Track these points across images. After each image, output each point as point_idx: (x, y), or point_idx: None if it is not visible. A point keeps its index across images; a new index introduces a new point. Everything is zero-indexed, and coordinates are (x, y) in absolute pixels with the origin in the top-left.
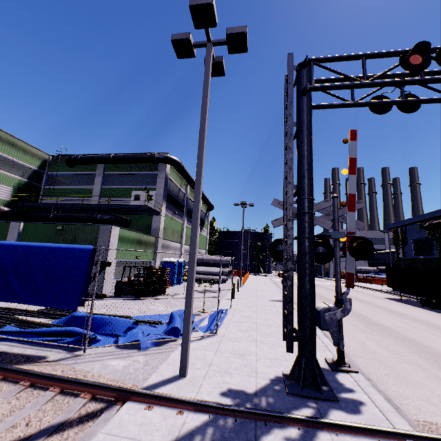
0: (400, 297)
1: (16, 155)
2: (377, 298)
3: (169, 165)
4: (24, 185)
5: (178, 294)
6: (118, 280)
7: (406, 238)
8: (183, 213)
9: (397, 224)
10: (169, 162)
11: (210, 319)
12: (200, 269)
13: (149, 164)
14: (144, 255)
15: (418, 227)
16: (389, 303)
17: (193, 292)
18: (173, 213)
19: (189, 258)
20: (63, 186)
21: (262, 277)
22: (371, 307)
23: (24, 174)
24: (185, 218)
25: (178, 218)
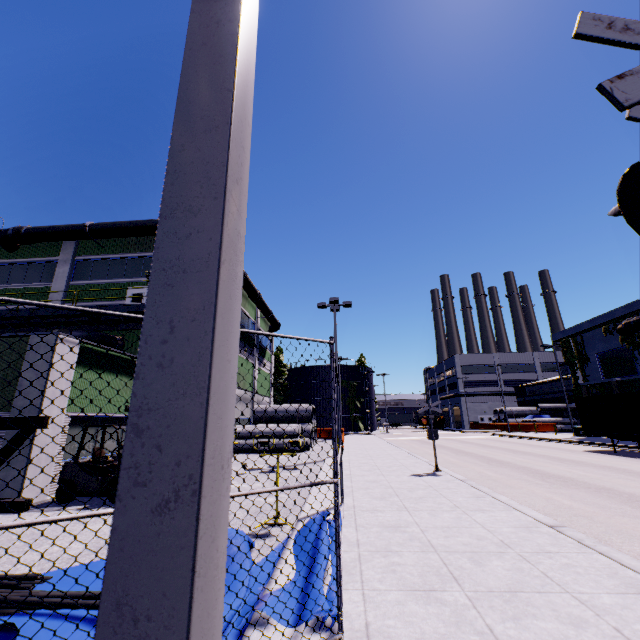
0: (613, 447)
1: None
2: (575, 452)
3: None
4: None
5: None
6: (67, 461)
7: (585, 352)
8: None
9: (569, 332)
10: None
11: (301, 552)
12: (261, 429)
13: None
14: None
15: (603, 332)
16: (609, 459)
17: (214, 465)
18: None
19: (177, 135)
20: None
21: (365, 436)
22: (596, 470)
23: None
24: None
25: None
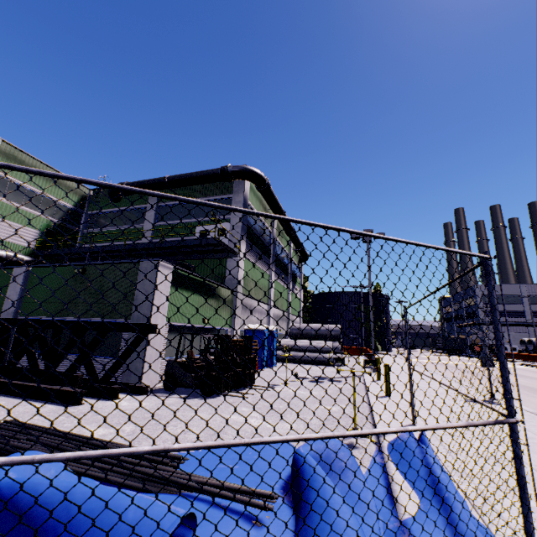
0: None
1: (44, 187)
2: None
3: (248, 184)
4: (55, 228)
5: (276, 385)
6: (169, 359)
7: None
8: (270, 261)
9: None
10: (249, 176)
11: (412, 475)
12: (299, 343)
13: (220, 185)
14: (215, 319)
15: None
16: None
17: None
18: (257, 257)
19: None
20: (105, 228)
21: (386, 356)
22: None
23: (55, 213)
24: (272, 268)
25: (263, 267)
